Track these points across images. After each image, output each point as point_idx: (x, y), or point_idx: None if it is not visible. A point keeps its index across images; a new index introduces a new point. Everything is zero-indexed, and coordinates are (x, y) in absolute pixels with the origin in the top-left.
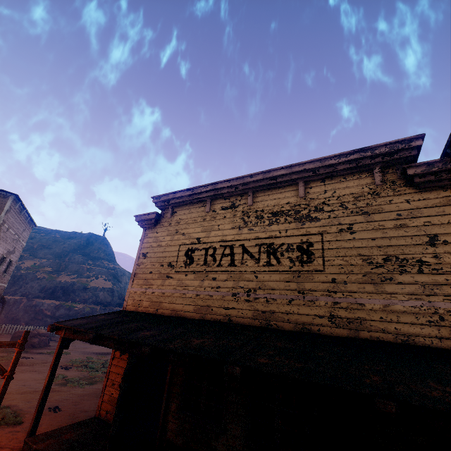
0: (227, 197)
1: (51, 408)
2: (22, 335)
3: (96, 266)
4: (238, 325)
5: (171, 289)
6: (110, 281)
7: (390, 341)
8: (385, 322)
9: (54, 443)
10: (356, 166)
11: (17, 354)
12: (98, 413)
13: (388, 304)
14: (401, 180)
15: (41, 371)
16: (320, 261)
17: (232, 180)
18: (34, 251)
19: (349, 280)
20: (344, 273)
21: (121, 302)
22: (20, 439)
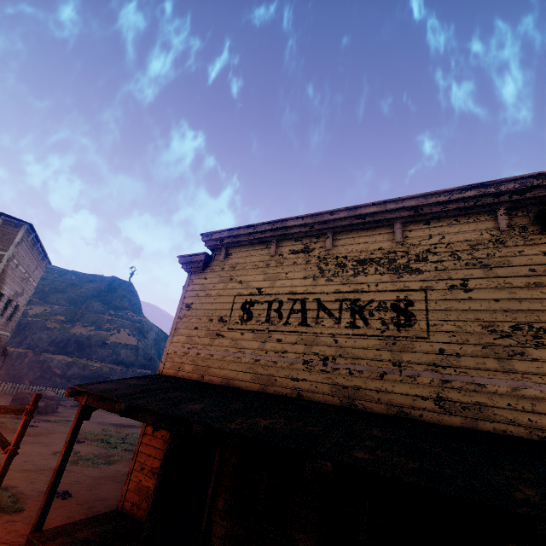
0: (299, 238)
1: (60, 492)
2: (32, 399)
3: (118, 317)
4: (312, 403)
5: (222, 351)
6: (134, 336)
7: (521, 437)
8: (515, 411)
9: (66, 543)
10: (473, 206)
11: (25, 423)
12: (121, 504)
13: (519, 387)
14: (535, 225)
15: (47, 443)
16: (424, 325)
17: (306, 216)
18: (44, 294)
19: (463, 352)
20: (457, 343)
21: (147, 363)
22: (19, 532)
